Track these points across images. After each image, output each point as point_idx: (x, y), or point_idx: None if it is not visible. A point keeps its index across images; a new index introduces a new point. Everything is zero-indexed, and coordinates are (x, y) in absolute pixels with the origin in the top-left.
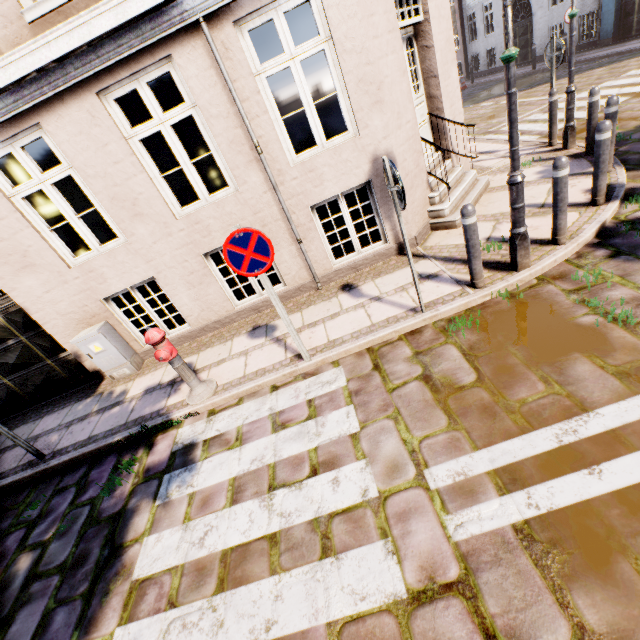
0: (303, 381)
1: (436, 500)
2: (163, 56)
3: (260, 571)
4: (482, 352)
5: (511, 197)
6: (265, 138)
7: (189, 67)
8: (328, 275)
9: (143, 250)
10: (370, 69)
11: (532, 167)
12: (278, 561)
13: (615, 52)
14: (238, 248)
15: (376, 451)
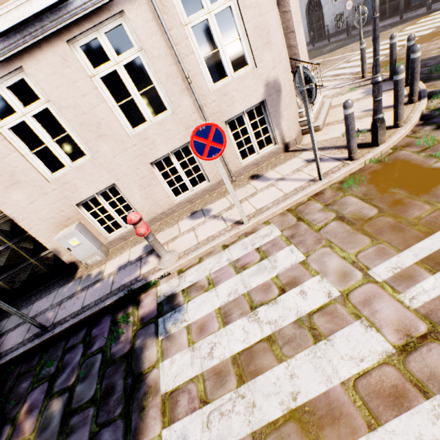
0: (246, 238)
1: (386, 287)
2: (117, 11)
3: (269, 362)
4: (374, 196)
5: (374, 93)
6: (192, 72)
7: (136, 20)
8: (239, 171)
9: (106, 163)
10: (262, 19)
11: (356, 91)
12: (281, 352)
13: (380, 26)
14: (201, 139)
15: (325, 268)
